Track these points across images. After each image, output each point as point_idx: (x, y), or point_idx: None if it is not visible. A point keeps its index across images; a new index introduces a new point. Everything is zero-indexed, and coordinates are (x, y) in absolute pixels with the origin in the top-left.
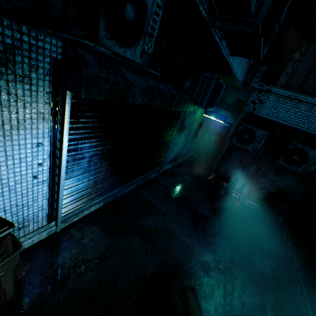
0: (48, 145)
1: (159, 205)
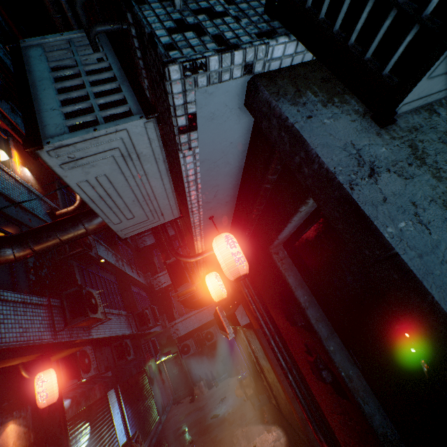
0: (119, 413)
1: (178, 426)
